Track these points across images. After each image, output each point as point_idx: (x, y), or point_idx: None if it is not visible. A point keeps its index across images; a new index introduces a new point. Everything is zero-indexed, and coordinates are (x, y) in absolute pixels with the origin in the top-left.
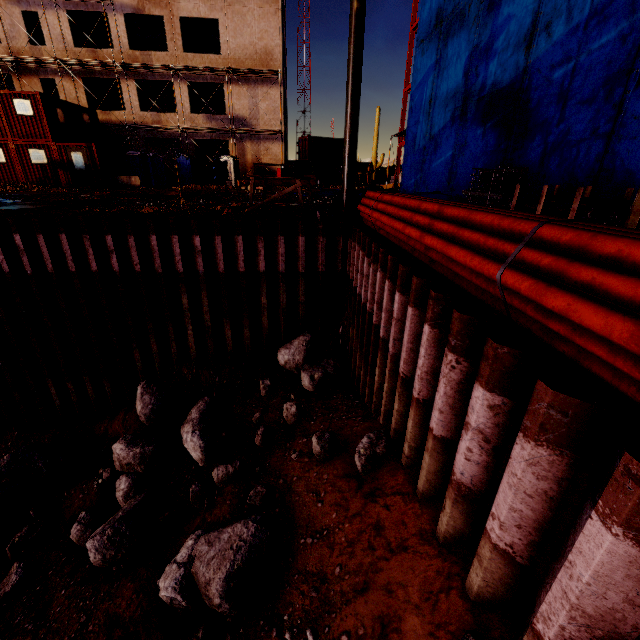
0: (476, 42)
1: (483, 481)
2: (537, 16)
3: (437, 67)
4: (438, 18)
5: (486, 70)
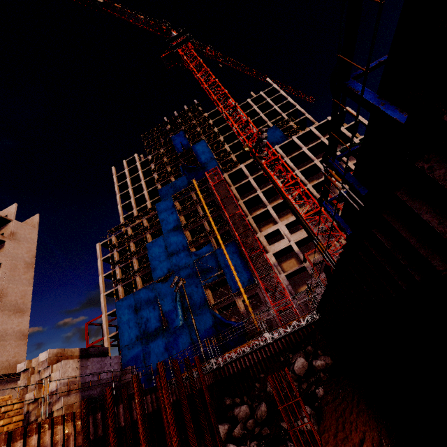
0: (168, 341)
1: (270, 354)
2: (191, 333)
3: (145, 350)
4: (138, 338)
5: (177, 346)
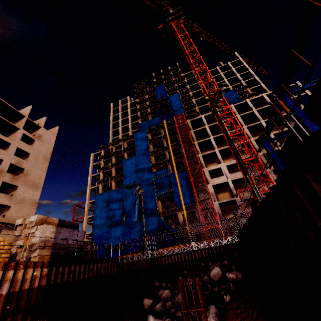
0: (124, 229)
1: (195, 258)
2: (141, 228)
3: (108, 232)
4: (105, 222)
5: (130, 234)
